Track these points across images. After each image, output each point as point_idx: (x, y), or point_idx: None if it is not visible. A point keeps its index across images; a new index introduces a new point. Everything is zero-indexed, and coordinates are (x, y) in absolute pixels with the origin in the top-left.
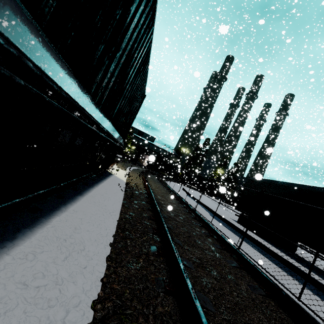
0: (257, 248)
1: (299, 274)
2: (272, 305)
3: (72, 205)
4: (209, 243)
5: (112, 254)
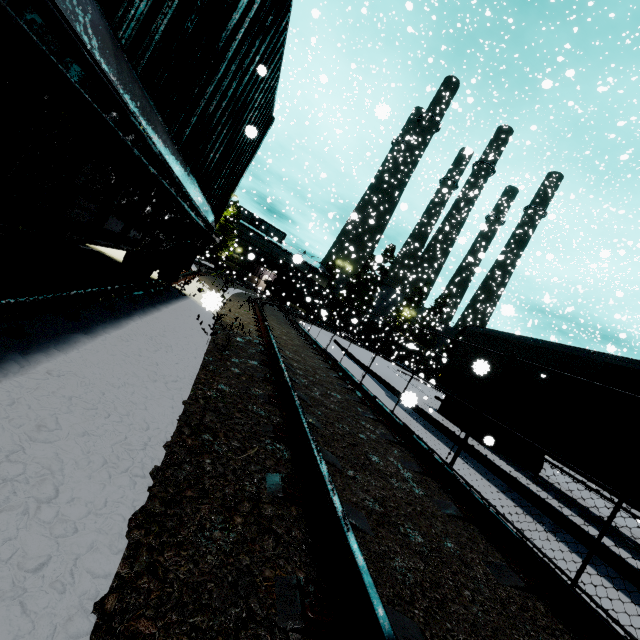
0: (473, 464)
1: (554, 518)
2: (542, 612)
3: (49, 358)
4: (396, 459)
5: (152, 505)
